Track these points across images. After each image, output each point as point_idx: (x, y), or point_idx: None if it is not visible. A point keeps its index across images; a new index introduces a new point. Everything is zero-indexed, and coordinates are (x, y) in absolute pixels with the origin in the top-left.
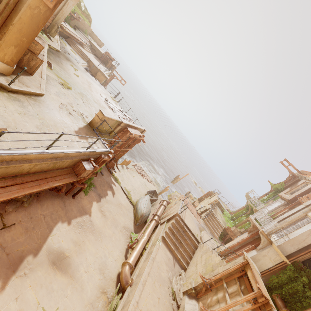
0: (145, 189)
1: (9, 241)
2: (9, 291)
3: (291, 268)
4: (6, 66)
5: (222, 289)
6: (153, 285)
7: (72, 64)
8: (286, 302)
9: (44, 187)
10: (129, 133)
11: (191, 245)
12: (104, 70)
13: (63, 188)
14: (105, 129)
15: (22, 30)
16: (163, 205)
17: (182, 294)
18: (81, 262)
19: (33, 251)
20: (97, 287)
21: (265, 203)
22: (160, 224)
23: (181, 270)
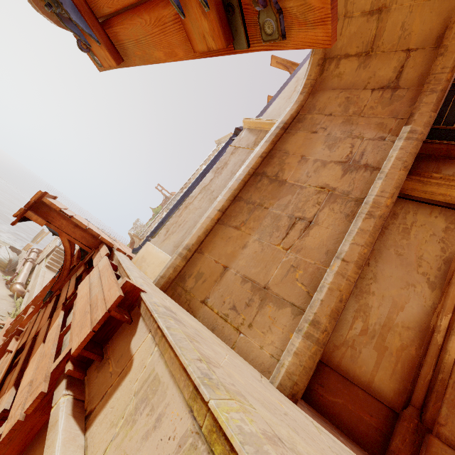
0: None
1: None
2: None
3: None
4: None
5: None
6: None
7: None
8: None
9: None
10: None
11: None
12: None
13: None
14: None
15: None
16: (33, 252)
17: None
18: None
19: None
20: None
21: None
22: (38, 264)
23: None
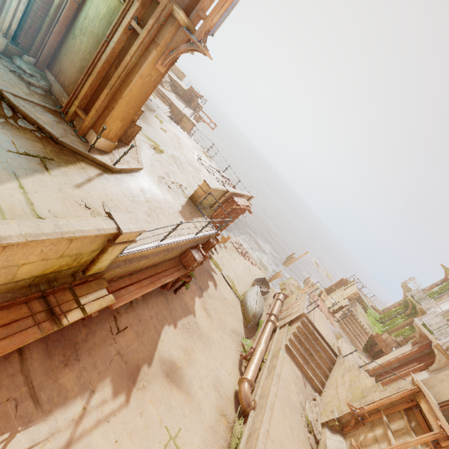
0: (250, 276)
1: (125, 347)
2: (133, 405)
3: None
4: (109, 143)
5: (381, 424)
6: (282, 411)
7: (156, 116)
8: None
9: (158, 285)
10: (235, 204)
11: (326, 358)
12: (189, 113)
13: (169, 283)
14: (207, 201)
15: (130, 102)
16: (279, 300)
17: (320, 425)
18: (194, 375)
19: (147, 360)
20: (215, 407)
21: (436, 298)
22: (279, 328)
23: (314, 393)
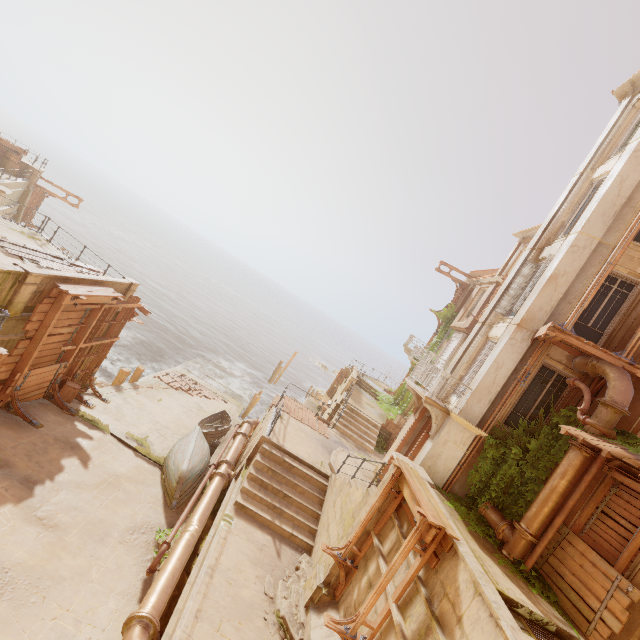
0: (199, 417)
1: None
2: None
3: (491, 443)
4: None
5: (374, 552)
6: (215, 637)
7: None
8: (504, 509)
9: None
10: (67, 297)
11: (312, 490)
12: None
13: None
14: None
15: None
16: (239, 434)
17: (304, 611)
18: None
19: None
20: None
21: (437, 350)
22: (235, 479)
23: (299, 558)
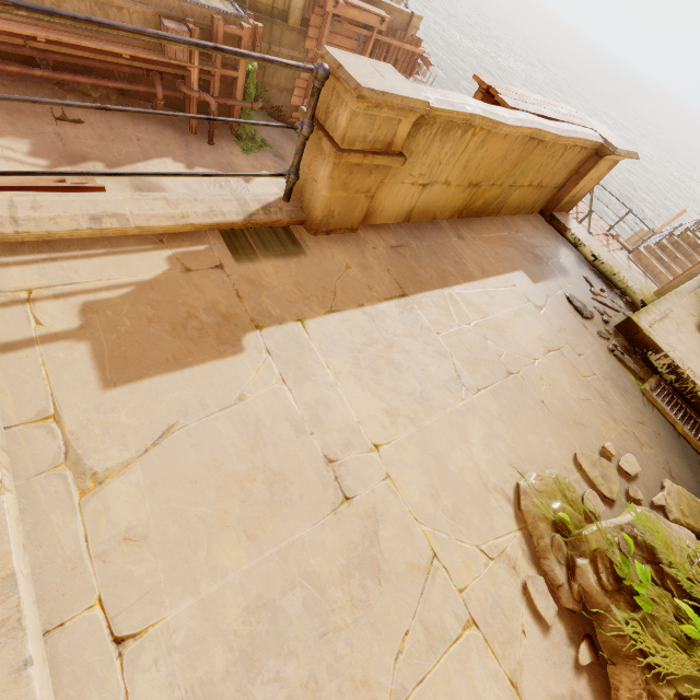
0: None
1: (72, 136)
2: None
3: None
4: None
5: None
6: None
7: None
8: None
9: (85, 43)
10: (330, 2)
11: None
12: None
13: (157, 91)
14: None
15: None
16: None
17: None
18: None
19: (108, 163)
20: None
21: None
22: None
23: None
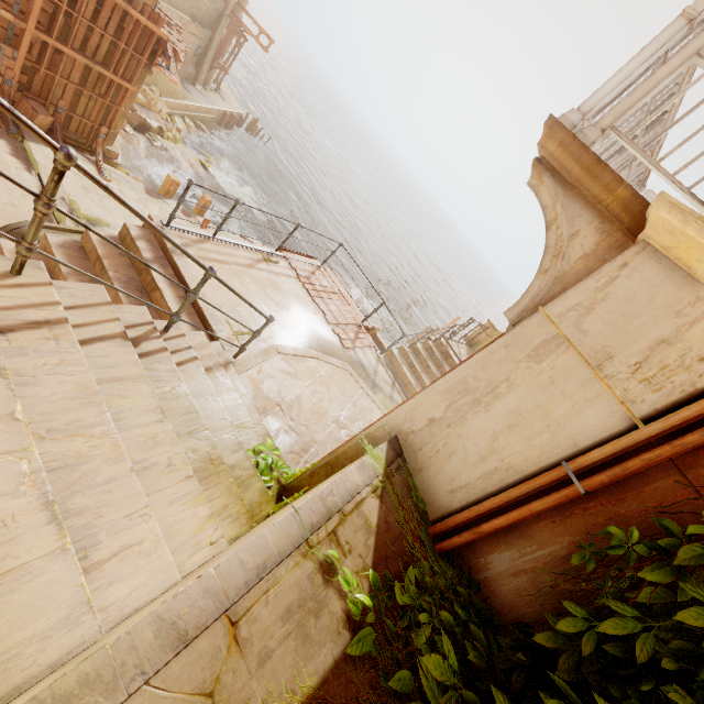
0: None
1: None
2: None
3: None
4: None
5: None
6: None
7: None
8: None
9: None
10: None
11: None
12: None
13: None
14: None
15: None
16: None
17: None
18: None
19: None
20: None
21: None
22: None
23: None
